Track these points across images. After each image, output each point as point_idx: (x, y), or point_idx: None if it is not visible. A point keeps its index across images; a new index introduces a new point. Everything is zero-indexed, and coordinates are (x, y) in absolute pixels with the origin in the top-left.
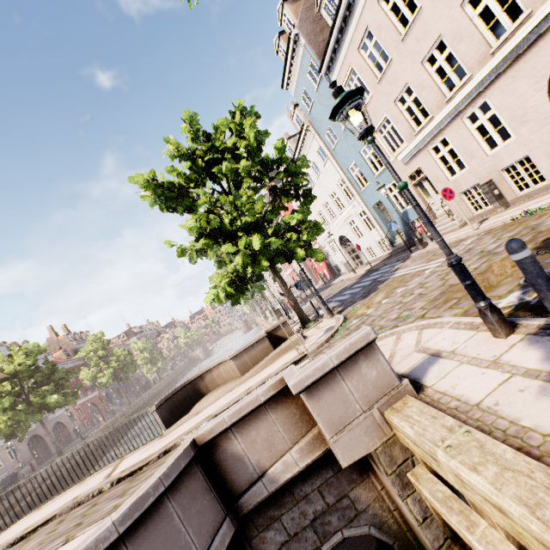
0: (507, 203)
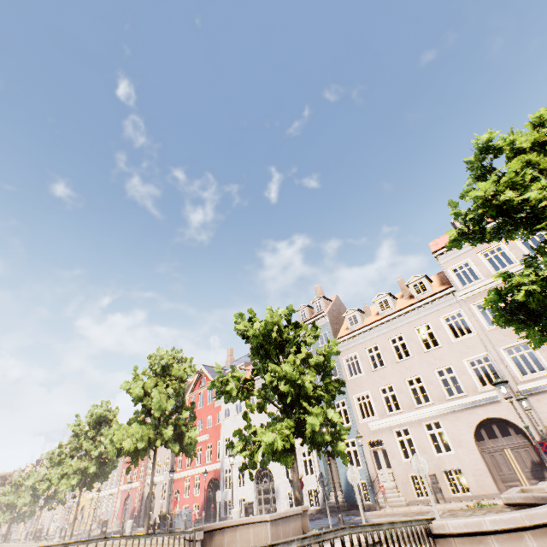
0: (444, 498)
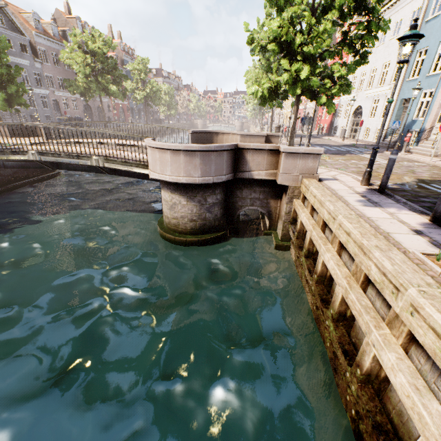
0: None
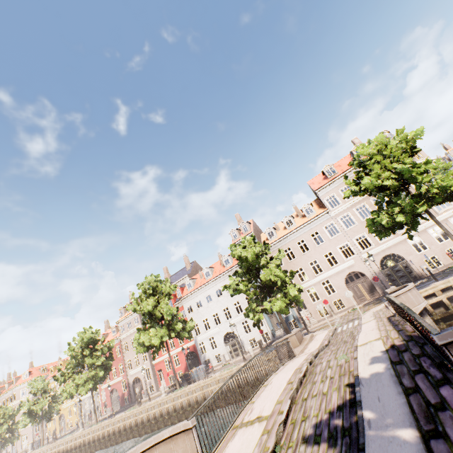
0: (334, 313)
